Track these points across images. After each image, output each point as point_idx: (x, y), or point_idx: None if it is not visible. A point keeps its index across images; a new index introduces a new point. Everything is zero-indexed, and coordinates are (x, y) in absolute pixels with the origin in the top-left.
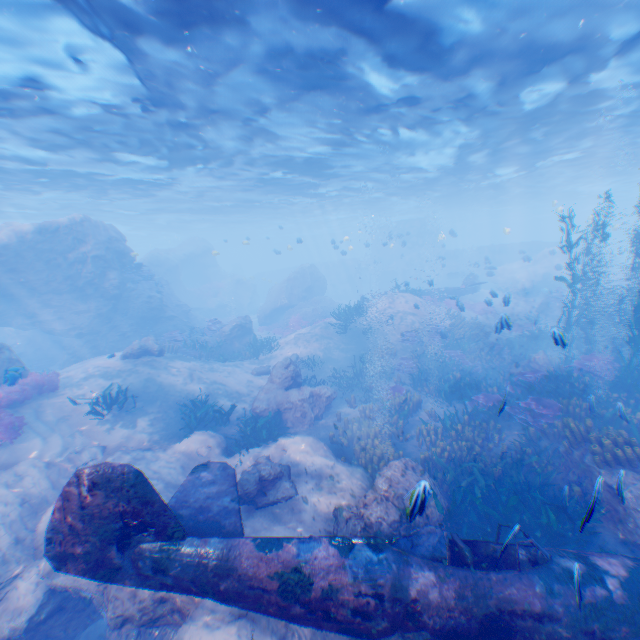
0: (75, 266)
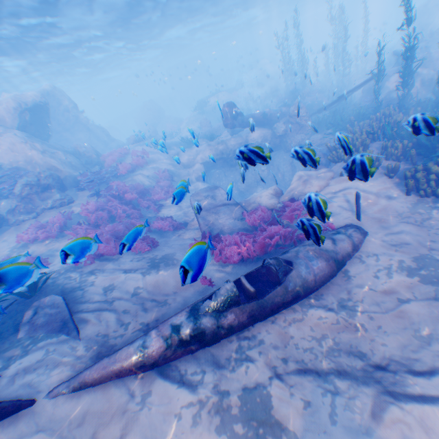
0: (65, 114)
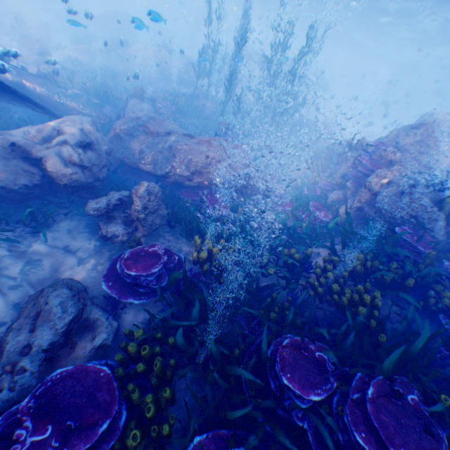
0: None
